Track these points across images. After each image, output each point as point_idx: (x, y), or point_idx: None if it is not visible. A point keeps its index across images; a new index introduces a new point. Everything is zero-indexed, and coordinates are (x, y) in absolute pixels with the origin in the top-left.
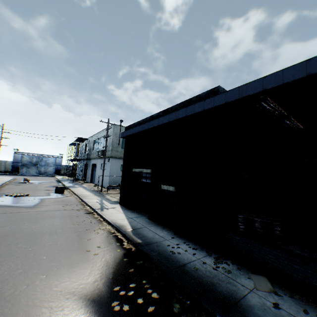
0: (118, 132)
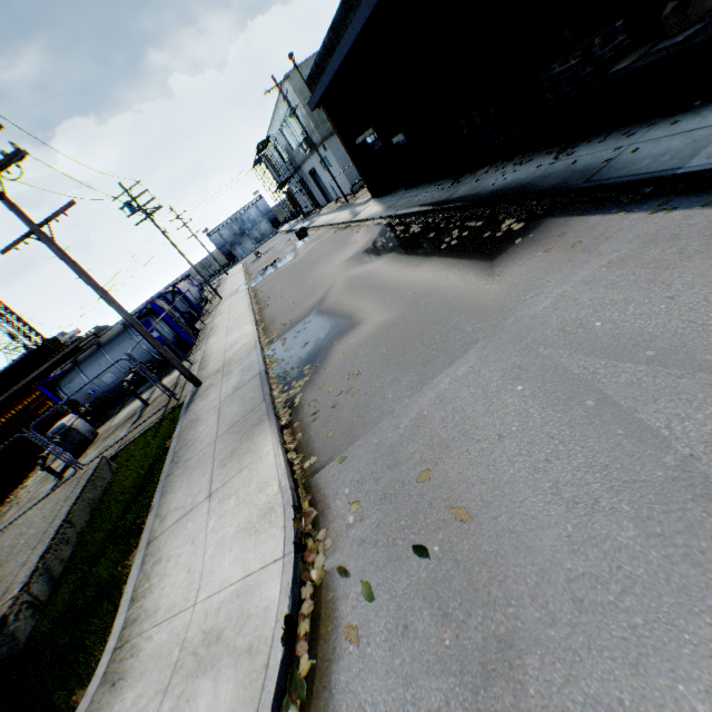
0: (302, 87)
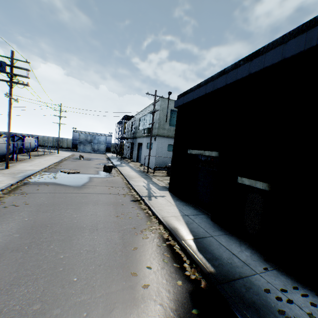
0: (165, 107)
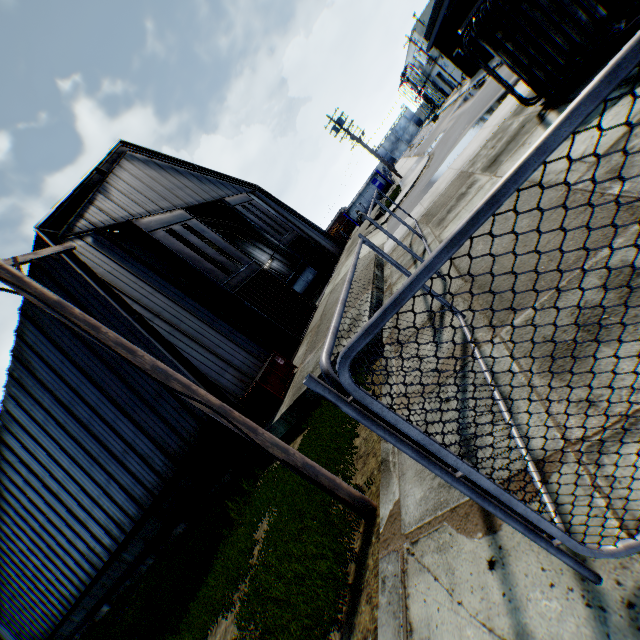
0: (423, 30)
